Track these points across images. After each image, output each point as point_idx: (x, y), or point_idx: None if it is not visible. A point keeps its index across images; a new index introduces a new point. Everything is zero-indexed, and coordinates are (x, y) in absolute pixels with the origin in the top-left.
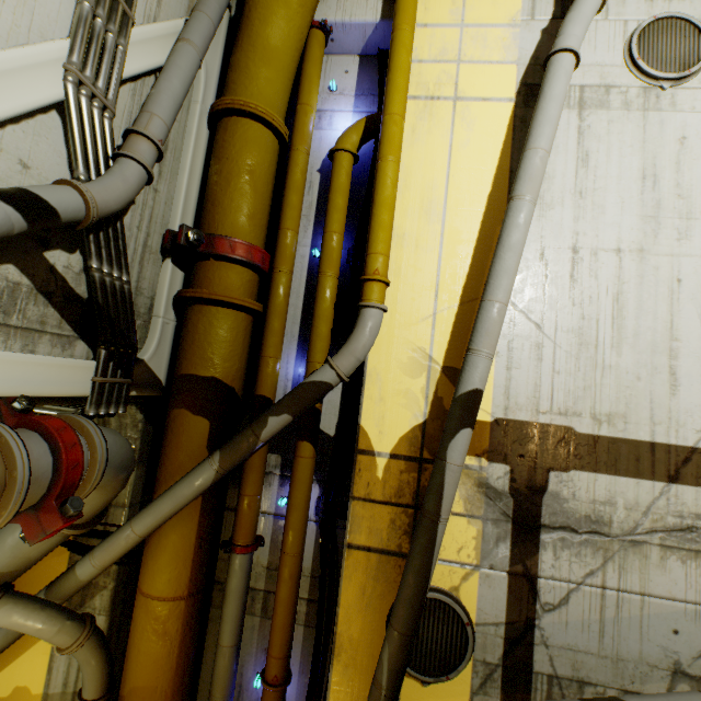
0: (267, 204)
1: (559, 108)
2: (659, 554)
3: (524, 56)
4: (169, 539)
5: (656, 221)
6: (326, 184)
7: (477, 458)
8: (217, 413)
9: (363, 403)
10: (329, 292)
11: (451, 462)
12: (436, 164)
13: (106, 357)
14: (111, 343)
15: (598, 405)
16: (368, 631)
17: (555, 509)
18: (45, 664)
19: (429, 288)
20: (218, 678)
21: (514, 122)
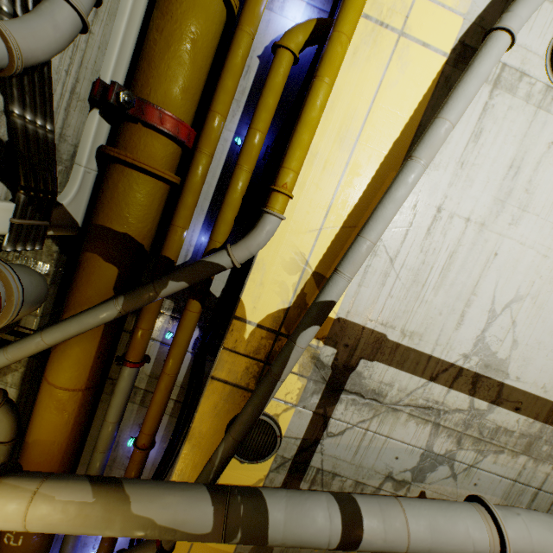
0: (203, 79)
1: (478, 88)
2: (406, 418)
3: (473, 11)
4: (73, 350)
5: (502, 205)
6: (263, 74)
7: (317, 340)
8: (126, 263)
9: (247, 283)
10: (241, 185)
11: (299, 346)
12: (363, 96)
13: (25, 202)
14: (31, 189)
15: (408, 325)
16: (213, 429)
17: (356, 382)
18: None
19: (323, 207)
20: (102, 439)
21: (439, 78)
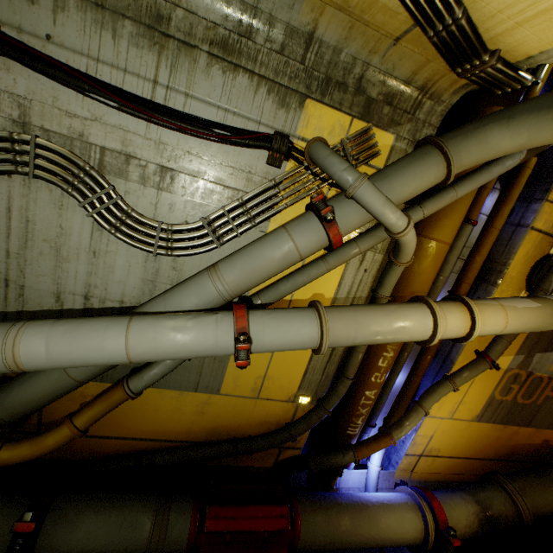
0: None
1: None
2: None
3: None
4: (461, 206)
5: None
6: None
7: None
8: None
9: None
10: None
11: None
12: None
13: None
14: None
15: None
16: (520, 273)
17: None
18: (336, 281)
19: None
20: (436, 293)
21: None
